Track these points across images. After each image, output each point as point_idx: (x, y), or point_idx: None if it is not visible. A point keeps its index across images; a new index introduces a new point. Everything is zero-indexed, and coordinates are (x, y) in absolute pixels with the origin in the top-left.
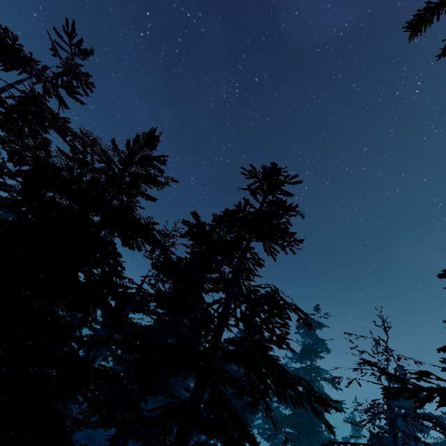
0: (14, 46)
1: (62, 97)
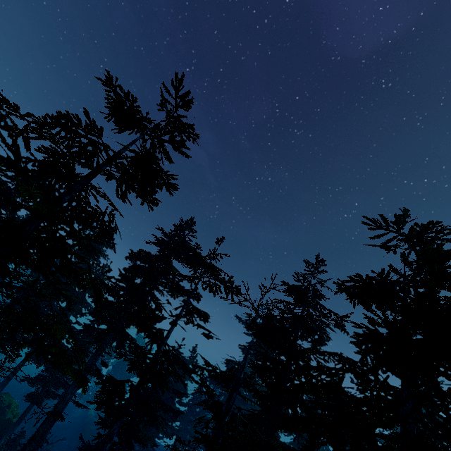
0: (133, 108)
1: (168, 152)
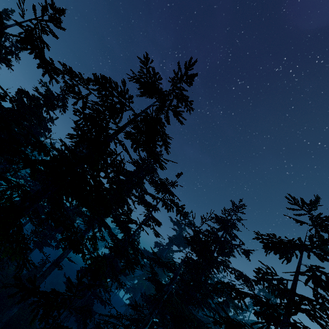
0: (158, 86)
1: (169, 116)
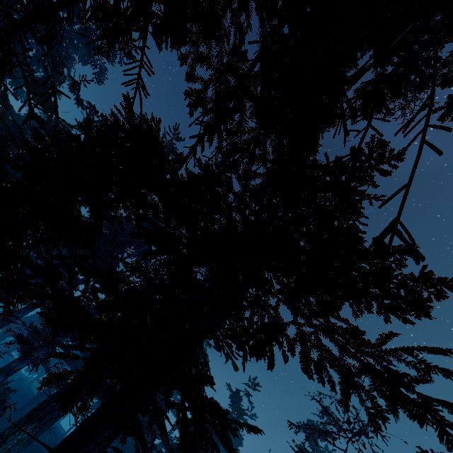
0: None
1: None
